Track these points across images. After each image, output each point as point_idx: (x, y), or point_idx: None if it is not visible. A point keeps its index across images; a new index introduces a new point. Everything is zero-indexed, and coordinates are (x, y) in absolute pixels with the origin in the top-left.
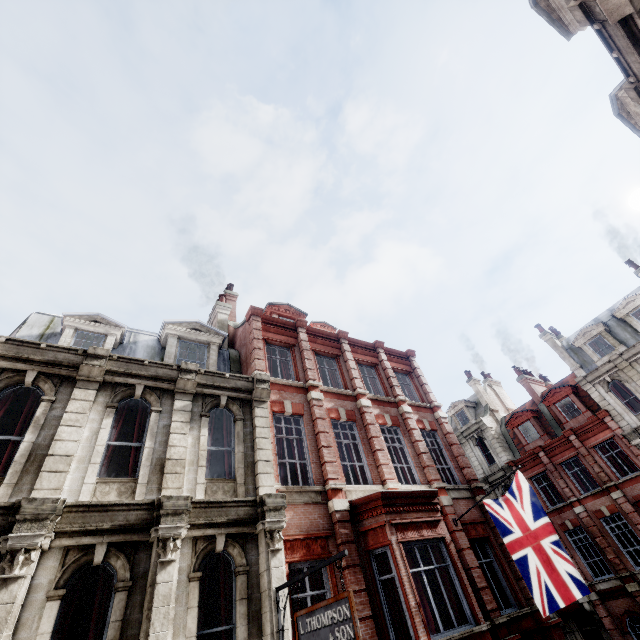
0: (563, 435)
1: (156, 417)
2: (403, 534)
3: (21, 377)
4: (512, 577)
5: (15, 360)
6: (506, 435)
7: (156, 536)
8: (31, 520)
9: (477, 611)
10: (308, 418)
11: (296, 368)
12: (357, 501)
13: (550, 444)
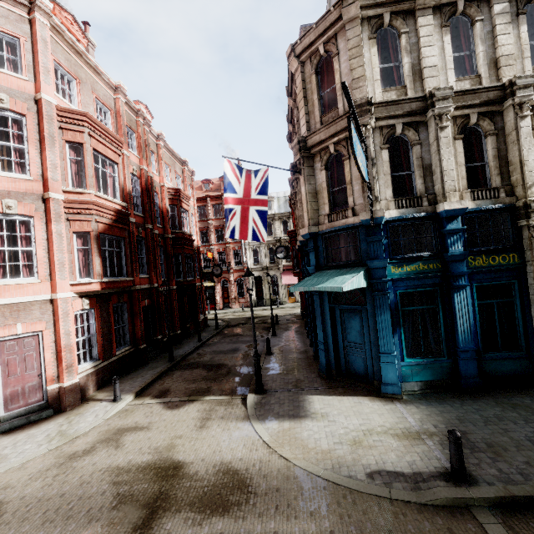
0: None
1: (480, 26)
2: None
3: (381, 21)
4: None
5: (375, 7)
6: None
7: (511, 104)
8: (441, 100)
9: None
10: None
11: None
12: None
13: None
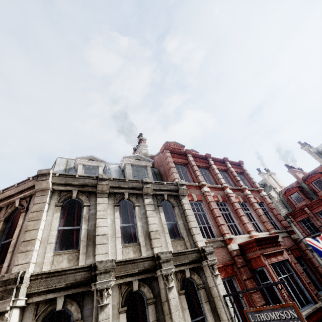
0: (318, 198)
1: (138, 209)
2: (270, 259)
3: (70, 194)
4: (318, 275)
5: (65, 185)
6: (283, 200)
7: (161, 274)
8: (103, 273)
9: (314, 296)
10: (205, 202)
11: (192, 176)
12: (241, 244)
13: (311, 203)
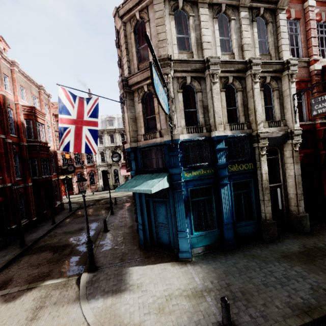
0: None
1: (234, 23)
2: None
3: (177, 4)
4: None
5: None
6: None
7: (250, 73)
8: (213, 64)
9: None
10: (303, 21)
11: None
12: None
13: None
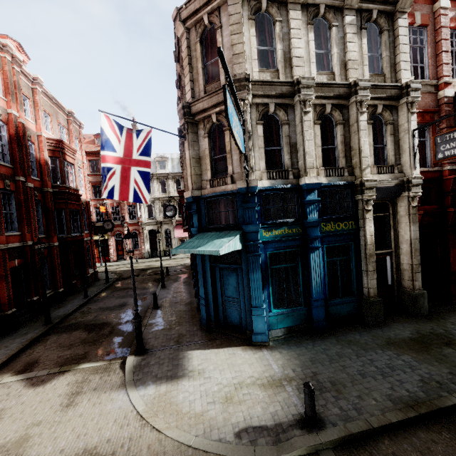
0: None
1: (335, 31)
2: None
3: (259, 5)
4: None
5: None
6: None
7: (355, 101)
8: (306, 88)
9: None
10: (431, 28)
11: None
12: None
13: None
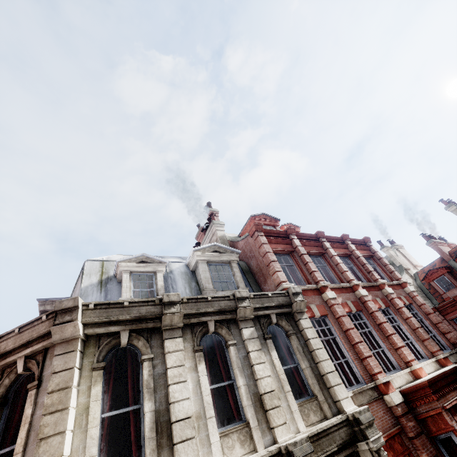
0: None
1: (235, 351)
2: None
3: (116, 340)
4: None
5: (107, 324)
6: (422, 287)
7: None
8: None
9: None
10: (332, 317)
11: (303, 272)
12: (405, 390)
13: None
